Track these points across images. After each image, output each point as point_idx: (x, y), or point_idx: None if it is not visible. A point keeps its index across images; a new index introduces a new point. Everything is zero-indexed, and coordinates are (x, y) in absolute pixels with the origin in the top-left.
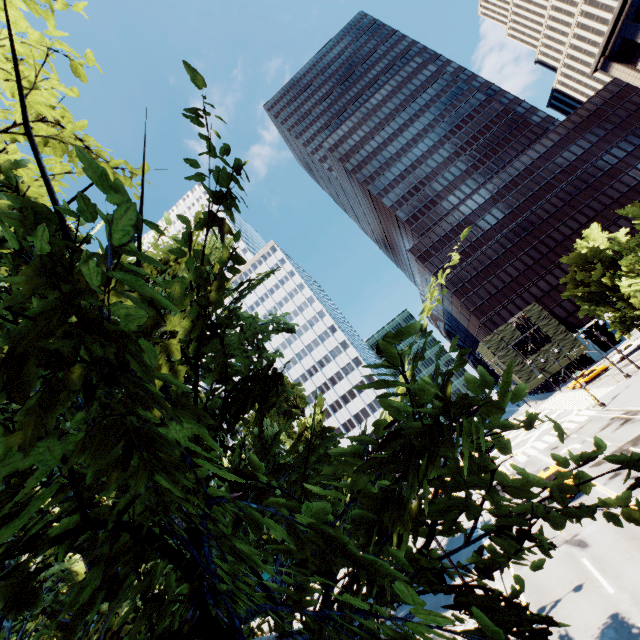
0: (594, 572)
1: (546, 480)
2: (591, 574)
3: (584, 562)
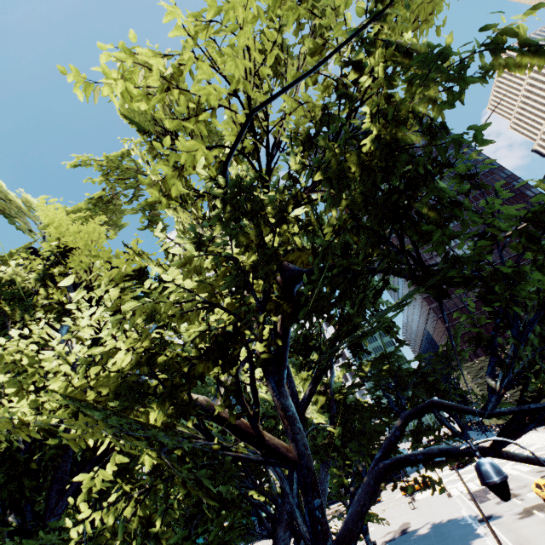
0: None
1: (544, 486)
2: None
3: None
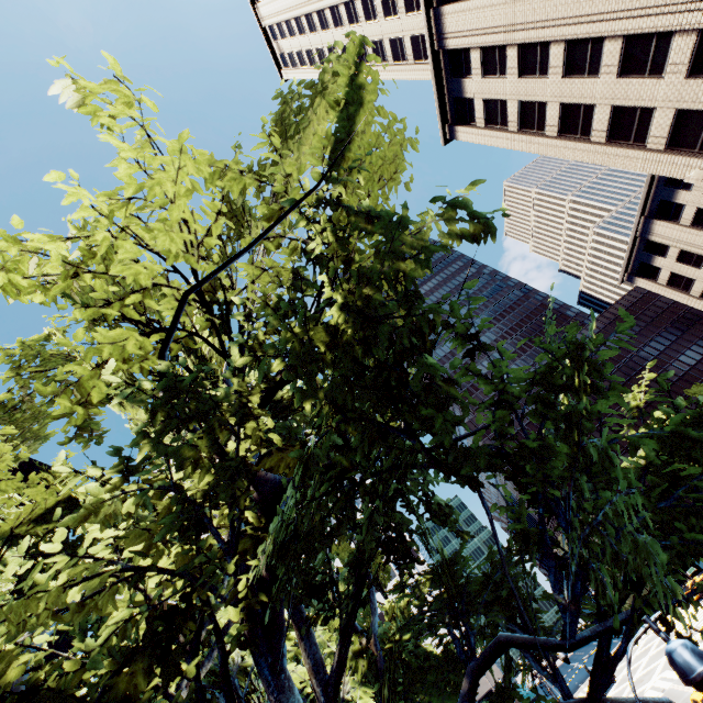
0: None
1: None
2: None
3: None
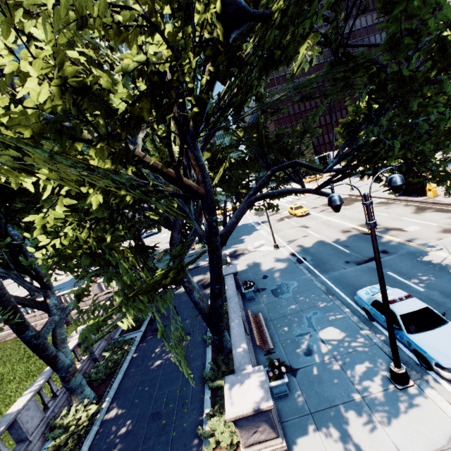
0: (312, 233)
1: (294, 208)
2: (311, 233)
3: (308, 231)
